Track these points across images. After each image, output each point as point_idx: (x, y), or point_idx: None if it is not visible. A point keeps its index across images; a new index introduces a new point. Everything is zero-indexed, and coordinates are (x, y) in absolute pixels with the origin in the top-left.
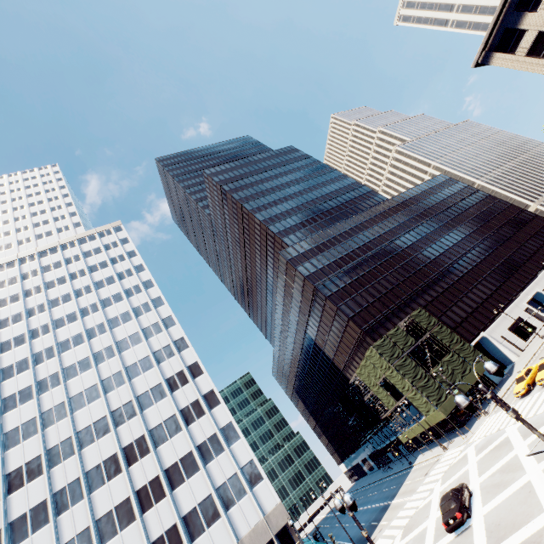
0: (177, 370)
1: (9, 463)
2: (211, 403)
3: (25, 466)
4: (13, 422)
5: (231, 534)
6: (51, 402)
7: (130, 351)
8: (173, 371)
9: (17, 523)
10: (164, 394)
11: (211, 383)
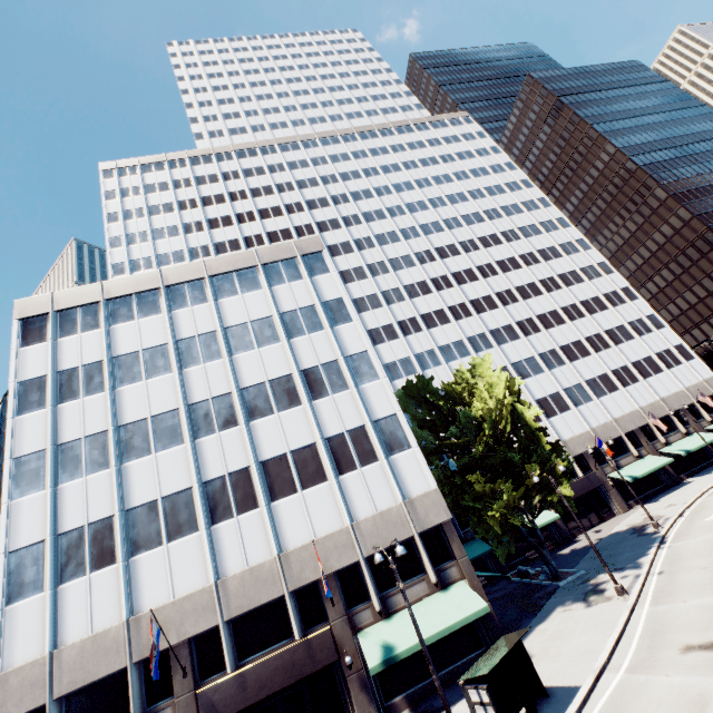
0: (586, 264)
1: (467, 294)
2: (629, 296)
3: (480, 299)
4: (453, 267)
5: (675, 383)
6: (479, 261)
7: (533, 239)
8: (583, 264)
9: (495, 332)
10: (581, 280)
11: (624, 282)
